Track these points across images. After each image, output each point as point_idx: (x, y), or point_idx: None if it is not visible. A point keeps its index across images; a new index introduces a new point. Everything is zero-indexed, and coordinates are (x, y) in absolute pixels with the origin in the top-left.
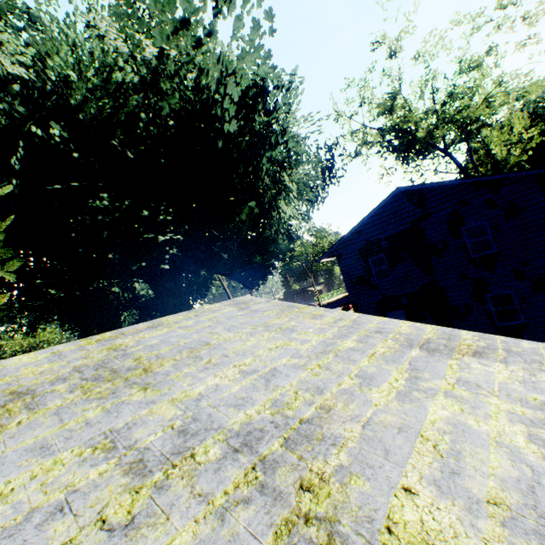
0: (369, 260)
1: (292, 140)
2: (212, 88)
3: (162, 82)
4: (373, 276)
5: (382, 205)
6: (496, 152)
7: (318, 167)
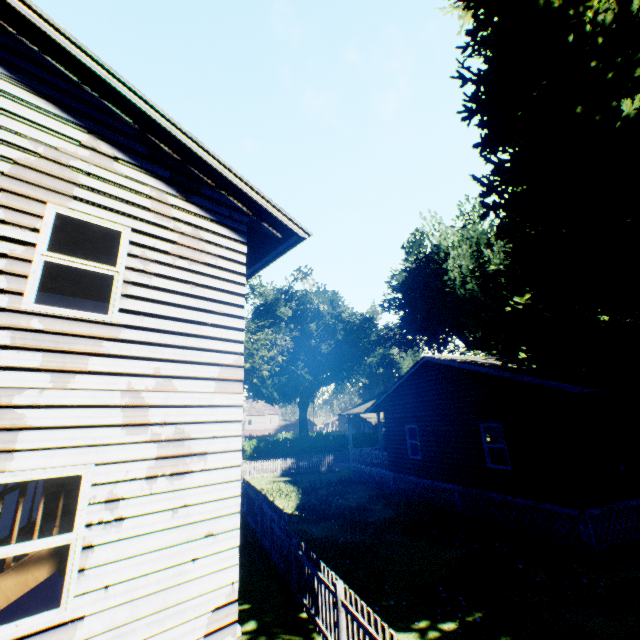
0: None
1: None
2: None
3: None
4: None
5: None
6: None
7: None
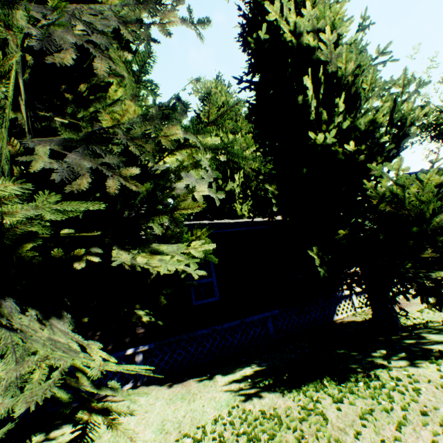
0: None
1: None
2: None
3: None
4: None
5: None
6: None
7: None
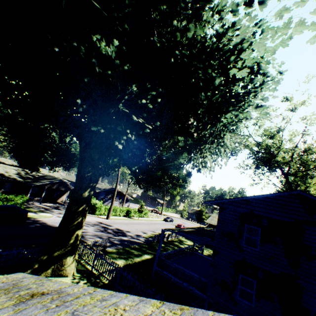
0: (245, 225)
1: (265, 113)
2: (235, 41)
3: (205, 9)
4: (243, 239)
5: (279, 195)
6: (313, 193)
7: (241, 142)
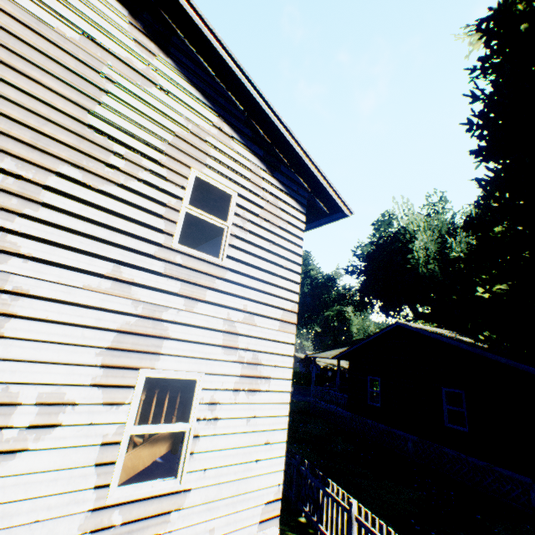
0: None
1: None
2: None
3: None
4: None
5: None
6: None
7: None
